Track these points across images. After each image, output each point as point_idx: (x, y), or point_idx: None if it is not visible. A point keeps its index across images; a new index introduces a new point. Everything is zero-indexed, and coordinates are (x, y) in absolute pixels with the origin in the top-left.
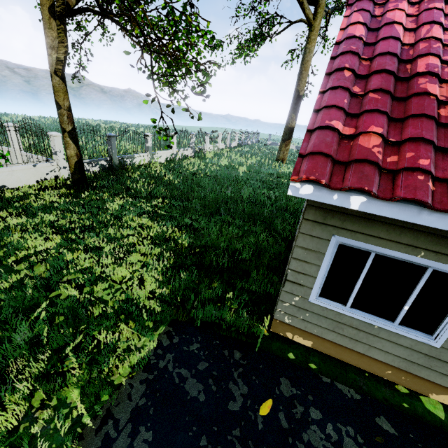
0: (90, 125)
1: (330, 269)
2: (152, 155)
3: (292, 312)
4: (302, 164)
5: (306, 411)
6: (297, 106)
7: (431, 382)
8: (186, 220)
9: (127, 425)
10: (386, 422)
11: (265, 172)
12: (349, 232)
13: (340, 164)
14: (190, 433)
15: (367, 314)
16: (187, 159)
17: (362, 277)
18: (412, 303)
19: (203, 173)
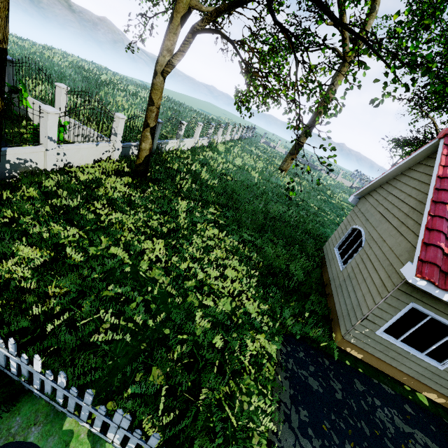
0: (87, 72)
1: (398, 318)
2: (180, 142)
3: (359, 337)
4: (422, 266)
5: (373, 400)
6: (312, 128)
7: (427, 386)
8: (245, 235)
9: (291, 406)
10: (409, 407)
11: (274, 182)
12: (422, 303)
13: (442, 272)
14: (325, 412)
15: (408, 346)
16: (202, 148)
17: (417, 327)
18: (438, 345)
19: (229, 175)
